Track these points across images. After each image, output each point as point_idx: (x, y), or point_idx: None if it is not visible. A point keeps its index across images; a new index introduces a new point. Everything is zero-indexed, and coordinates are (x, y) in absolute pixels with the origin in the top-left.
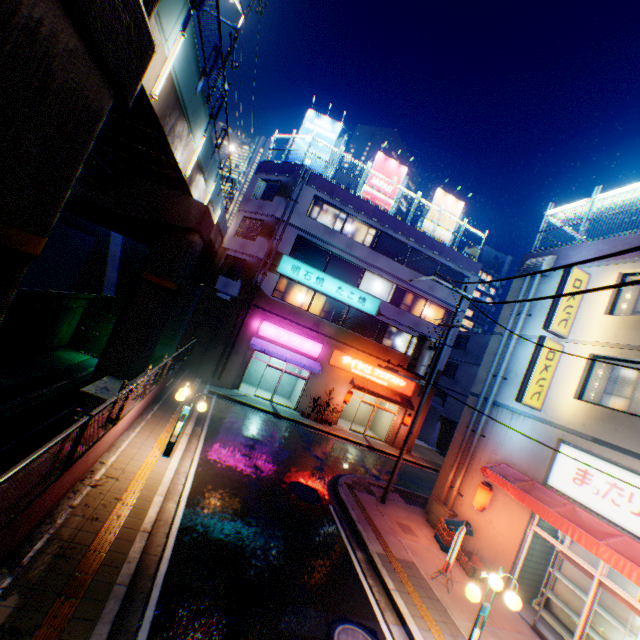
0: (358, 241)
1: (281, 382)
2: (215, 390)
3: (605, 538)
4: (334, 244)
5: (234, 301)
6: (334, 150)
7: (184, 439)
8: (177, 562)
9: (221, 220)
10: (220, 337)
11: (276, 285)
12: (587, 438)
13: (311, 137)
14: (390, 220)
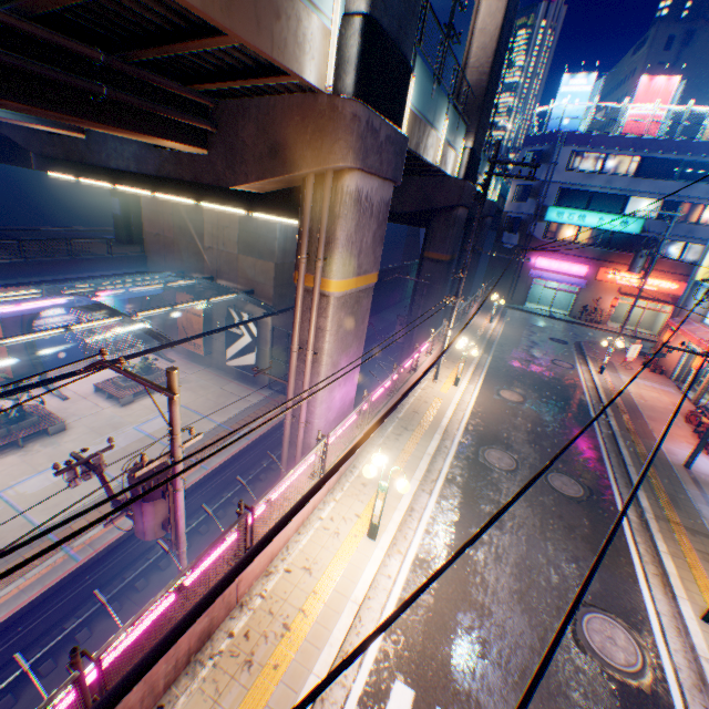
0: (618, 174)
1: (558, 299)
2: (508, 306)
3: (695, 333)
4: (592, 185)
5: (515, 249)
6: (587, 105)
7: (495, 320)
8: (499, 342)
9: (500, 190)
10: (508, 274)
11: (544, 230)
12: None
13: (564, 105)
14: (652, 144)
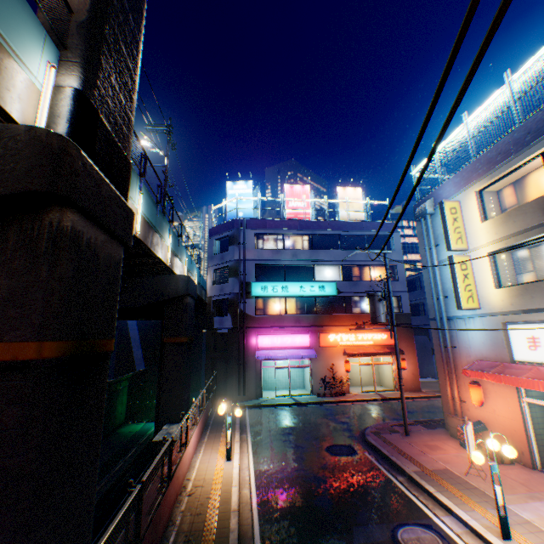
0: (299, 248)
1: (292, 377)
2: (245, 404)
3: None
4: (283, 259)
5: (231, 331)
6: (254, 199)
7: (236, 445)
8: (264, 524)
9: (199, 279)
10: (232, 362)
11: (255, 306)
12: (519, 312)
13: (236, 198)
14: (314, 224)
